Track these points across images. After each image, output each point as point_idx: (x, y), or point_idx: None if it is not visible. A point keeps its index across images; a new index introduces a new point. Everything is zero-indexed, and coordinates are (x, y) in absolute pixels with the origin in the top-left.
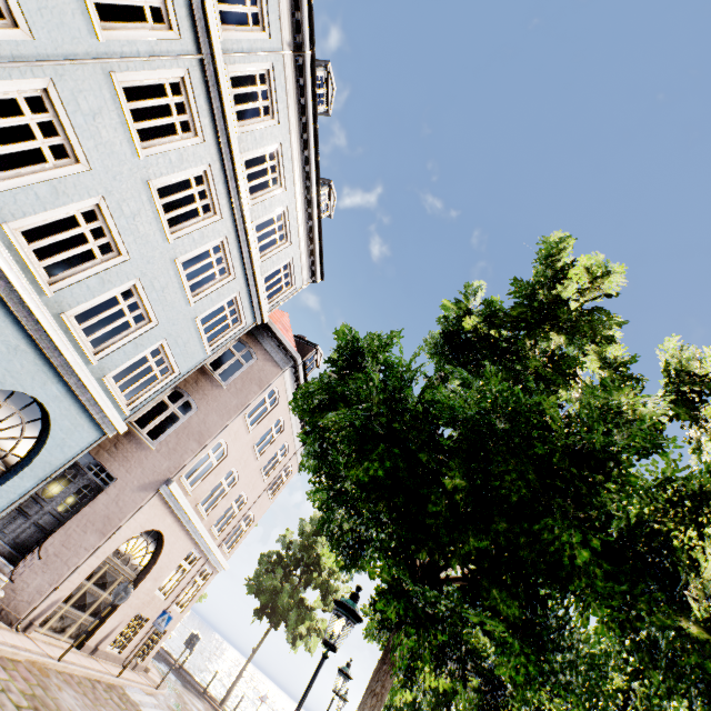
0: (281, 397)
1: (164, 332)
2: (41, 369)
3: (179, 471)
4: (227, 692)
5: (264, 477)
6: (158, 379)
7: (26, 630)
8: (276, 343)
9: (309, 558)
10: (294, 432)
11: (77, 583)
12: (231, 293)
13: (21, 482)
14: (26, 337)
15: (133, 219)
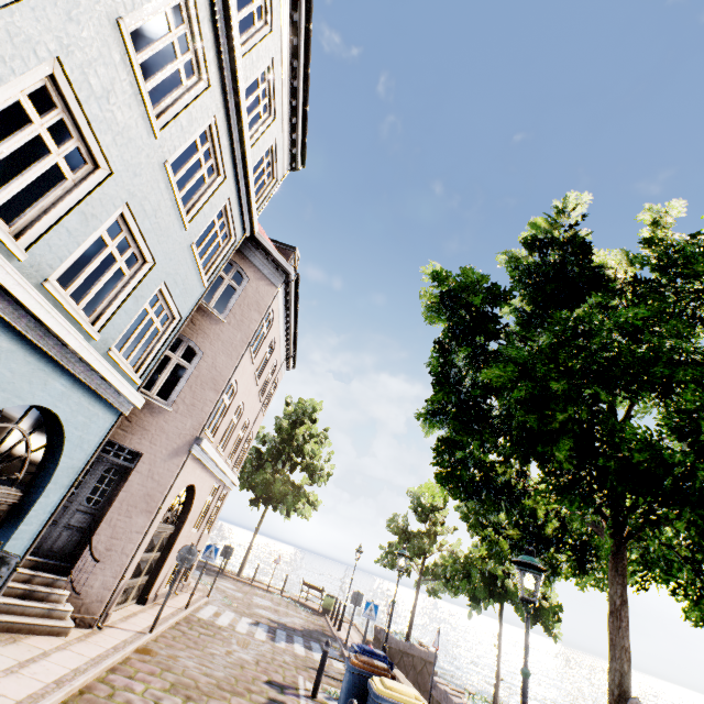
0: (275, 317)
1: (162, 273)
2: (36, 367)
3: (204, 426)
4: (241, 565)
5: (261, 398)
6: (159, 332)
7: (103, 622)
8: (263, 256)
9: (292, 449)
10: (281, 347)
11: (136, 563)
12: (222, 202)
13: (47, 500)
14: (4, 330)
15: (107, 100)
